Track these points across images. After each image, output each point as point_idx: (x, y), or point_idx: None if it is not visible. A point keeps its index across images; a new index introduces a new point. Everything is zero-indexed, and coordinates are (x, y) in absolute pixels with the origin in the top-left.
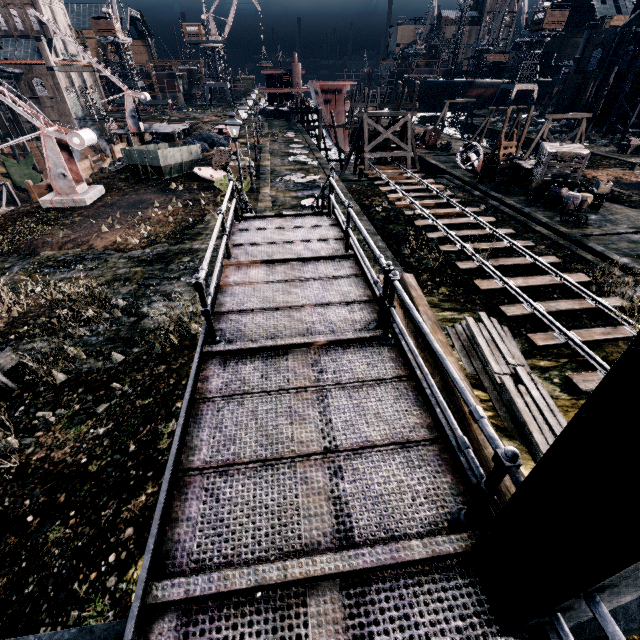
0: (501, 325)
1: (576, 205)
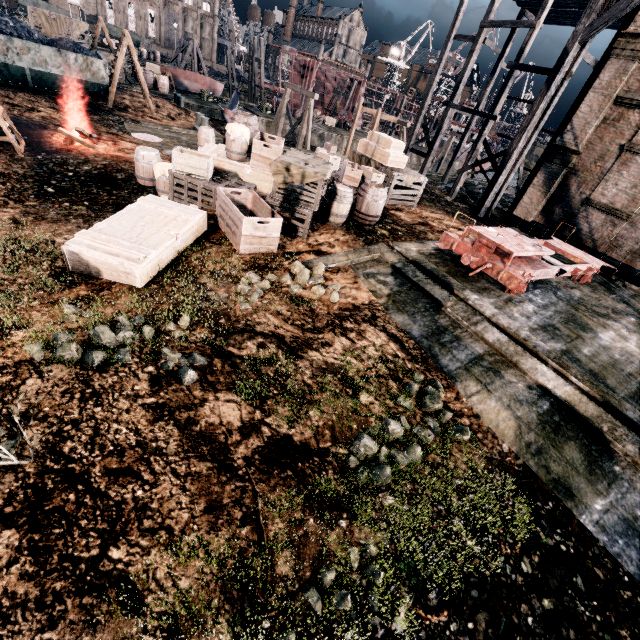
0: None
1: None
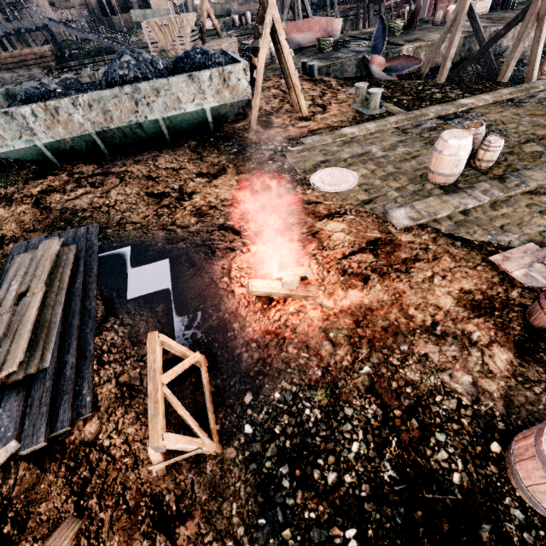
0: (42, 76)
1: None
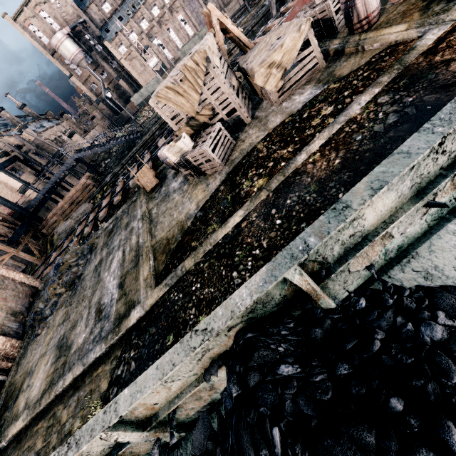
0: (90, 209)
1: (166, 164)
